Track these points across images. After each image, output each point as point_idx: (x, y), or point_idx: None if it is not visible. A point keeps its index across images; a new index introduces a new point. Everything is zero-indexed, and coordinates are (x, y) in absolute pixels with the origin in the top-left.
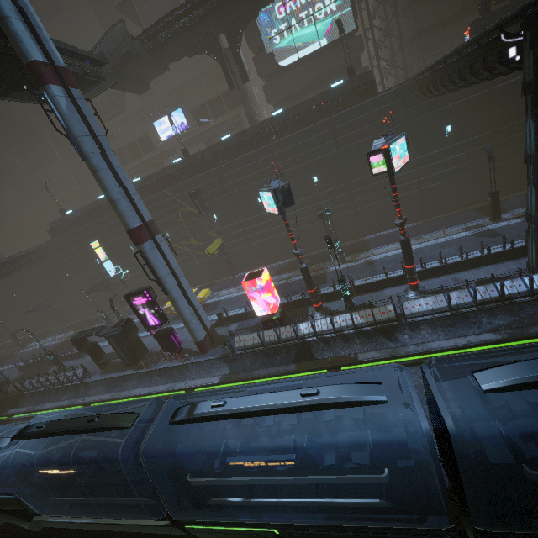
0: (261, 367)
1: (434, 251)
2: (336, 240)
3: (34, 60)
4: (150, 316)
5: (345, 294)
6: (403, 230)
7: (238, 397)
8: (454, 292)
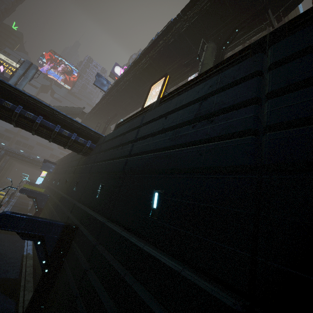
0: None
1: None
2: None
3: None
4: None
5: None
6: None
7: None
8: None
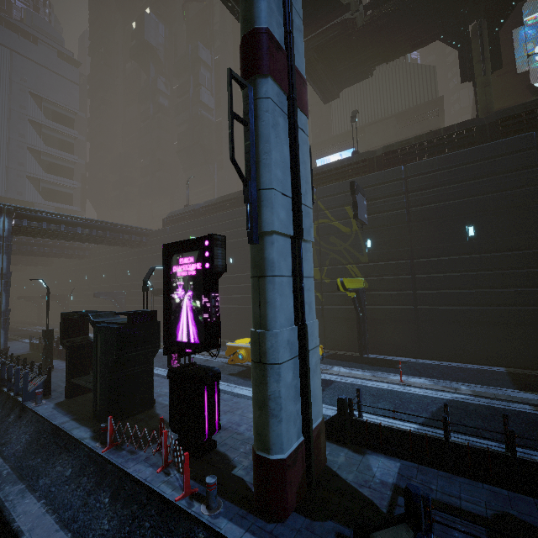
0: None
1: None
2: None
3: None
4: (186, 314)
5: None
6: None
7: None
8: None
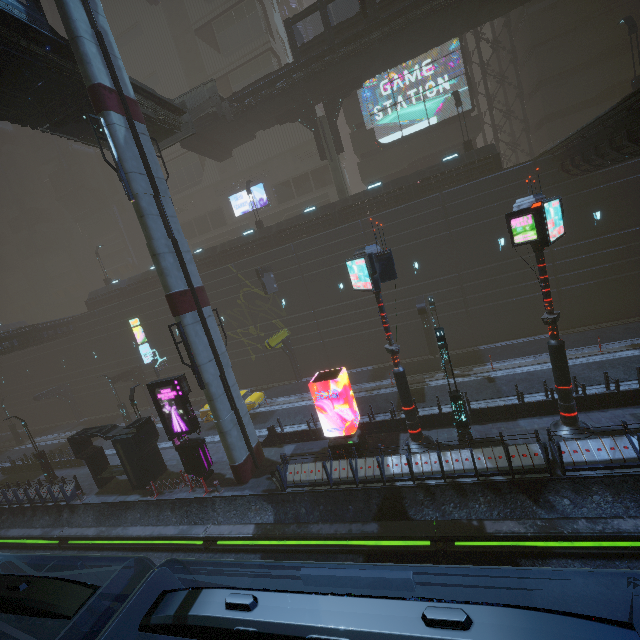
0: (323, 520)
1: (589, 372)
2: None
3: (98, 84)
4: (176, 418)
5: (460, 419)
6: (555, 331)
7: (282, 592)
8: None
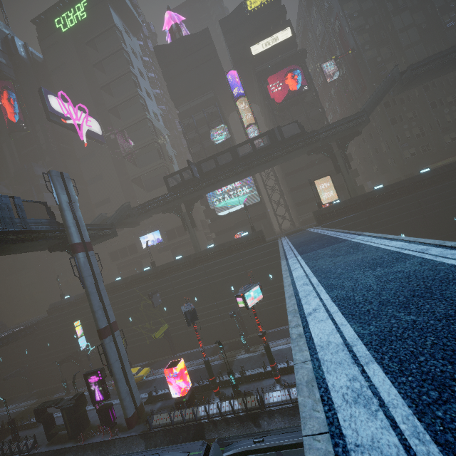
0: (168, 445)
1: None
2: (241, 335)
3: (75, 243)
4: (98, 392)
5: (234, 383)
6: (264, 340)
7: None
8: (295, 388)
